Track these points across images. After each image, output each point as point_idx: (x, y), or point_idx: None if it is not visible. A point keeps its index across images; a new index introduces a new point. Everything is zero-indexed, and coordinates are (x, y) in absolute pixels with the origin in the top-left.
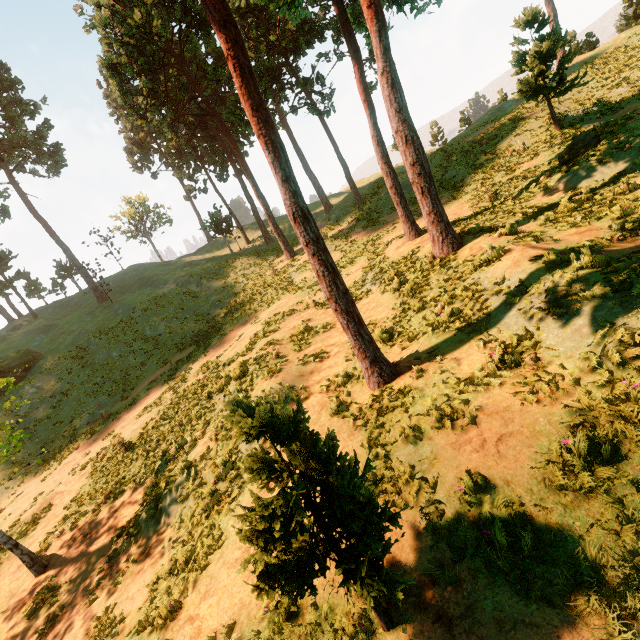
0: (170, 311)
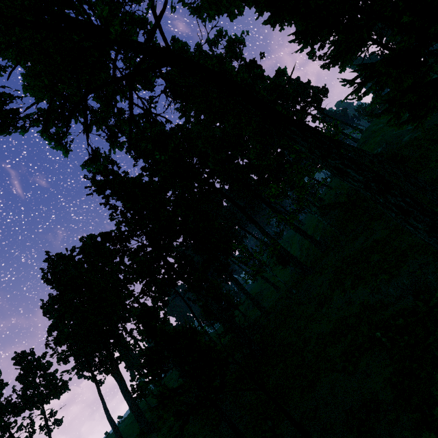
0: None
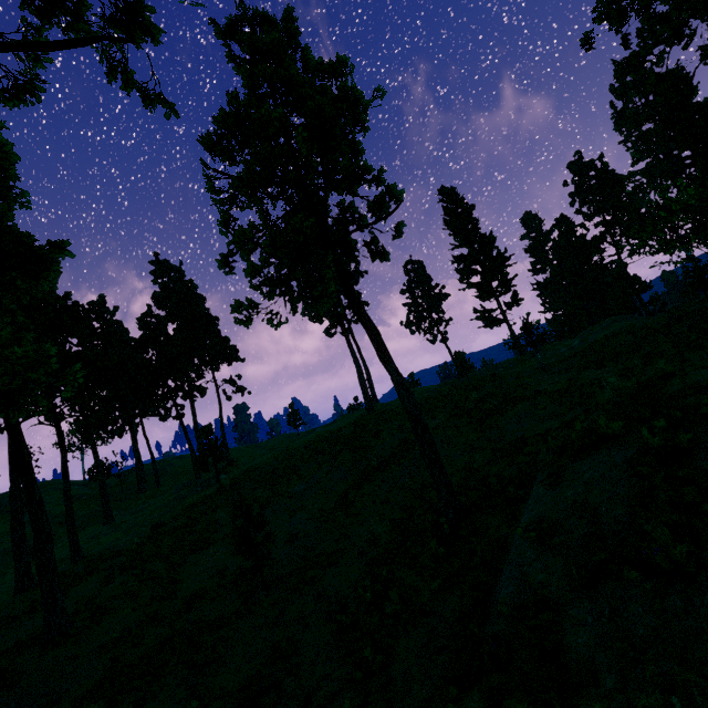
0: None
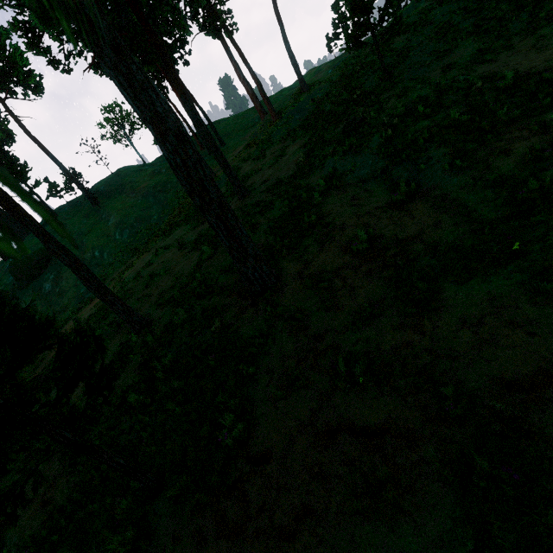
0: (131, 220)
